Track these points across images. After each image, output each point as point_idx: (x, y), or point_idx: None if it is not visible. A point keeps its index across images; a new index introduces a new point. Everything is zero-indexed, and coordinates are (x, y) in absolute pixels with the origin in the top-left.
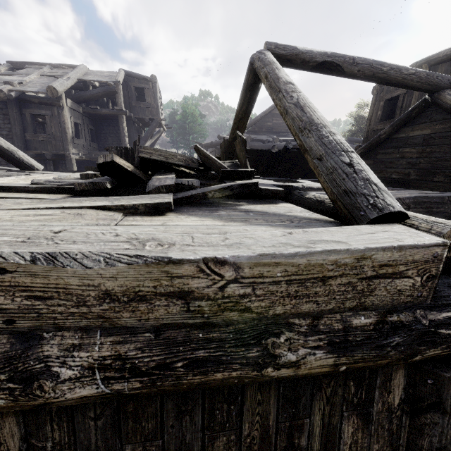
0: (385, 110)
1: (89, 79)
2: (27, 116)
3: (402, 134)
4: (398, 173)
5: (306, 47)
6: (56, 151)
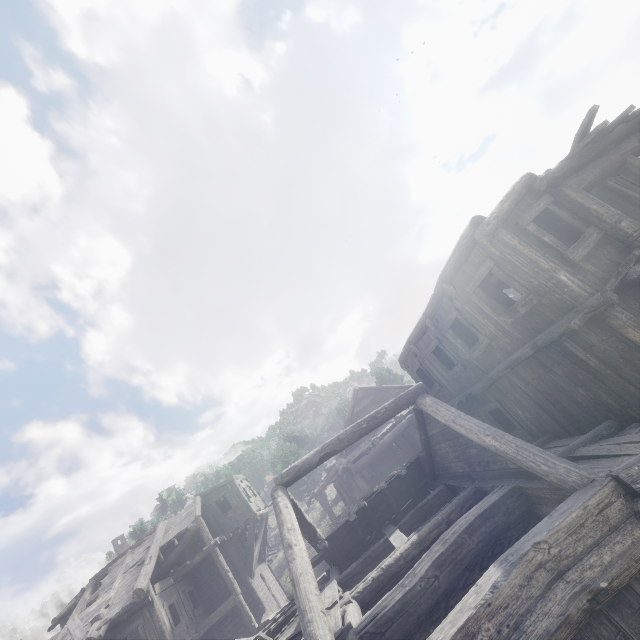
0: (424, 378)
1: (169, 539)
2: None
3: (430, 432)
4: (459, 467)
5: (302, 458)
6: None
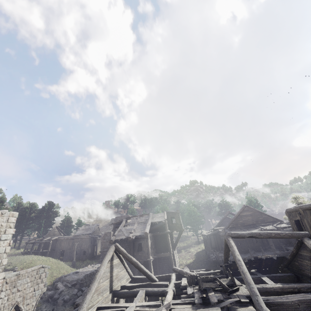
0: (297, 224)
1: (155, 221)
2: (135, 244)
3: (301, 253)
4: (310, 273)
5: (241, 232)
6: (144, 259)
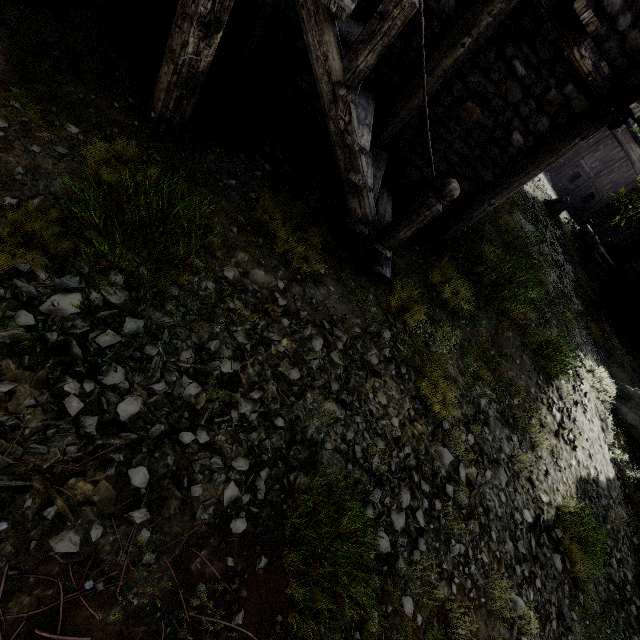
0: None
1: None
2: None
3: None
4: None
5: None
6: None
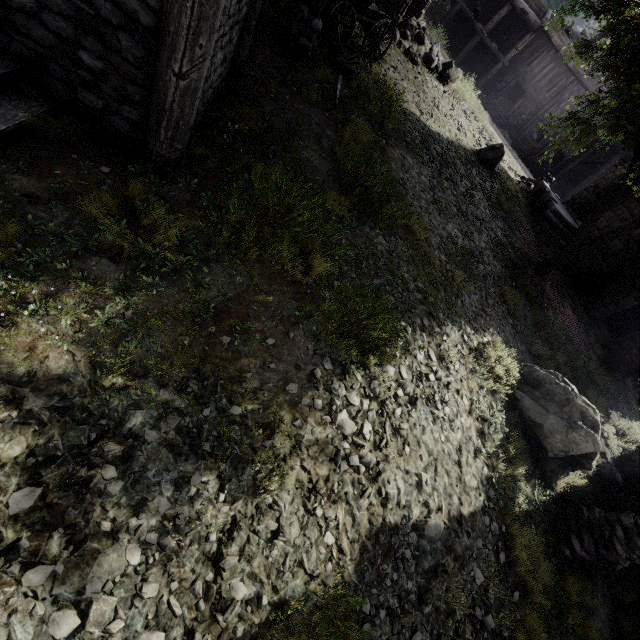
0: None
1: None
2: None
3: None
4: None
5: None
6: None
